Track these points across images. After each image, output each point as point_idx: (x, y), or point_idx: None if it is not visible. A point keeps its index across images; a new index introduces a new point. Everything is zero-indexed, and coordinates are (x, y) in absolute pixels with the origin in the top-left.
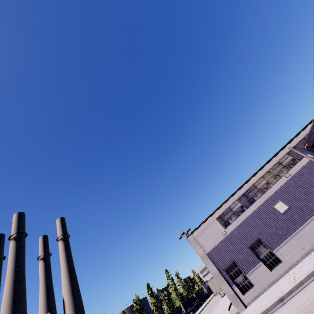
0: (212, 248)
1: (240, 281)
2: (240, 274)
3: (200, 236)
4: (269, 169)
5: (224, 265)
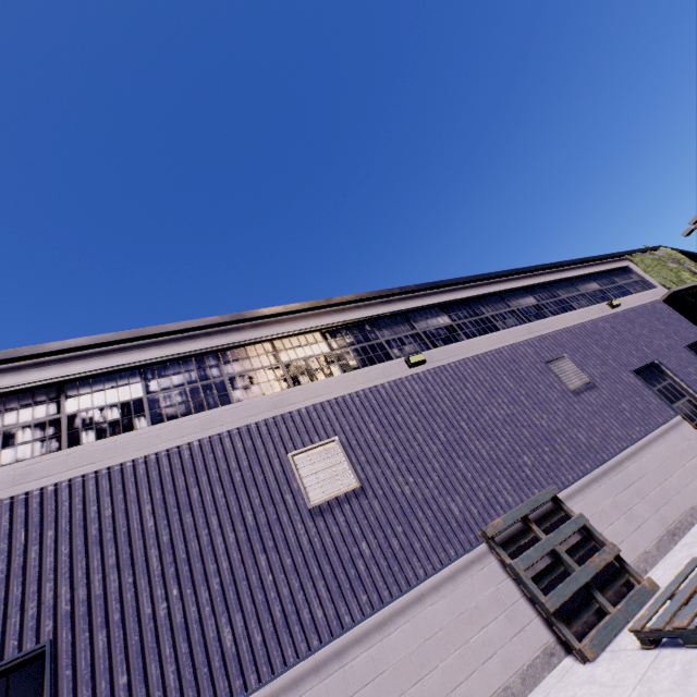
0: None
1: None
2: None
3: None
4: (365, 315)
5: None
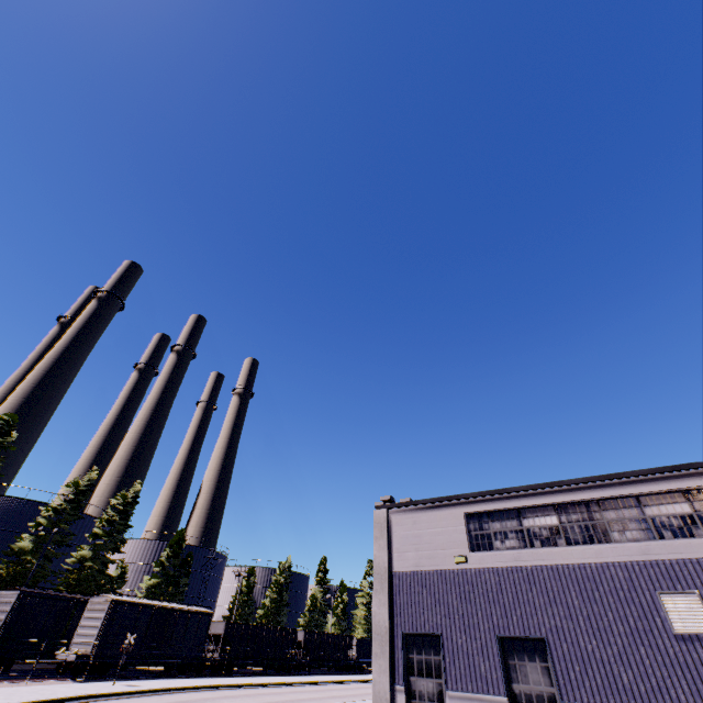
0: (411, 569)
1: (422, 692)
2: (435, 676)
3: (402, 526)
4: None
5: (412, 627)
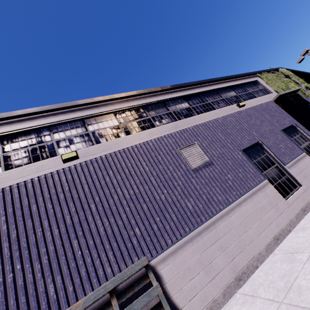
0: None
1: None
2: None
3: None
4: (43, 123)
5: None
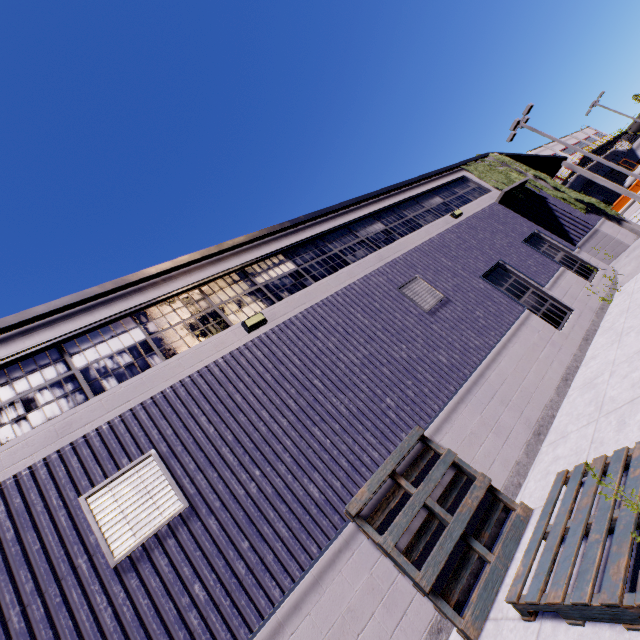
0: None
1: None
2: None
3: None
4: (189, 283)
5: None
